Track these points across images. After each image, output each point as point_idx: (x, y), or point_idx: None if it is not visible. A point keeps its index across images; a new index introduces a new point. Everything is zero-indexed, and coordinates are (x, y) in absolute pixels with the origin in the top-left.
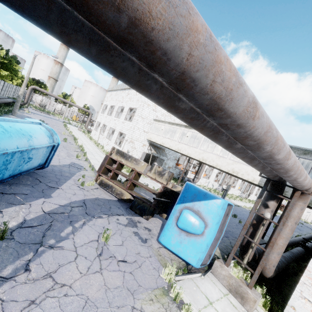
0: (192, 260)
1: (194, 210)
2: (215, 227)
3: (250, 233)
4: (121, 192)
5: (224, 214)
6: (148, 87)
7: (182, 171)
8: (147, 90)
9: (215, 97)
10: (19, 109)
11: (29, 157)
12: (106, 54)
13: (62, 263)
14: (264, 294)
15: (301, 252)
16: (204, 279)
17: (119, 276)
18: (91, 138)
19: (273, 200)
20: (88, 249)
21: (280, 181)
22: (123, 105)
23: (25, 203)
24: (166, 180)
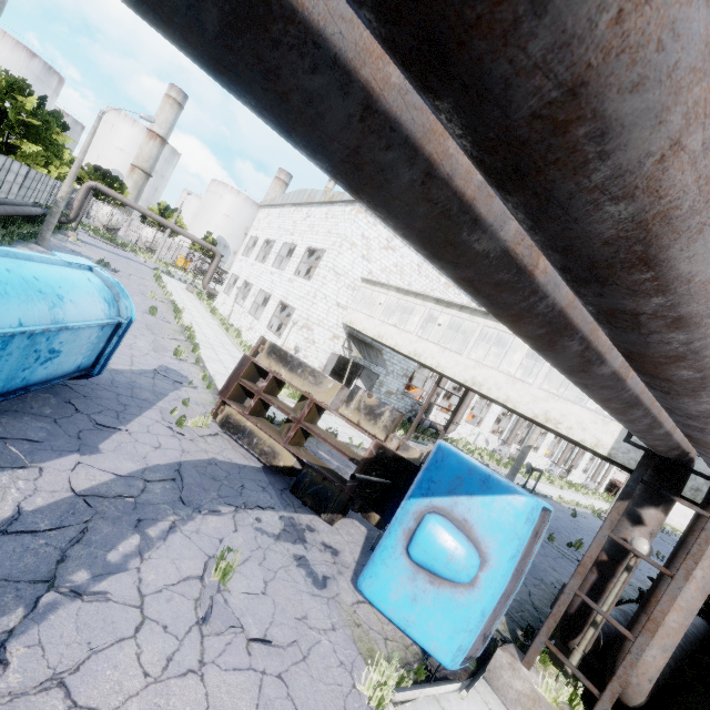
0: (442, 650)
1: (455, 519)
2: (507, 567)
3: (591, 584)
4: (273, 449)
5: (530, 534)
6: (386, 176)
7: (418, 405)
8: (381, 186)
9: (650, 214)
10: (56, 232)
11: (53, 349)
12: (254, 36)
13: (99, 644)
14: None
15: (701, 632)
16: (466, 698)
17: (248, 687)
18: (214, 310)
19: (655, 506)
20: (176, 602)
21: (679, 459)
22: (294, 241)
23: (29, 464)
24: (386, 430)
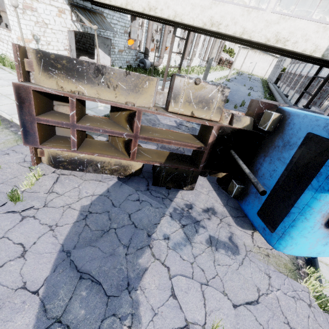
0: None
1: None
2: None
3: None
4: (120, 165)
5: None
6: None
7: (139, 53)
8: None
9: None
10: None
11: None
12: None
13: None
14: None
15: None
16: None
17: None
18: None
19: None
20: None
21: None
22: None
23: None
24: (220, 111)
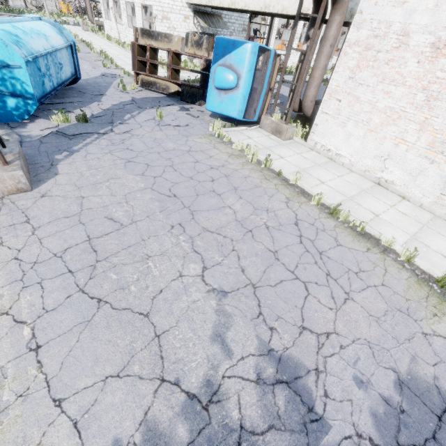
0: (234, 113)
1: (227, 66)
2: (248, 76)
3: (294, 78)
4: (166, 85)
5: (256, 60)
6: None
7: None
8: None
9: None
10: None
11: (59, 63)
12: None
13: (133, 129)
14: (303, 129)
15: None
16: (250, 130)
17: (175, 132)
18: (108, 37)
19: (314, 27)
20: (149, 123)
21: None
22: None
23: (85, 107)
24: (207, 50)
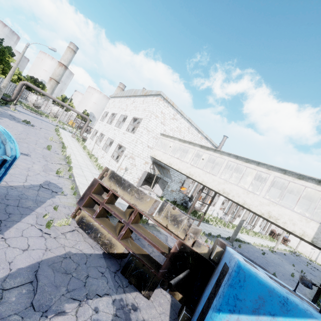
0: None
1: None
2: None
3: None
4: (110, 241)
5: None
6: None
7: (186, 196)
8: None
9: None
10: (3, 105)
11: None
12: None
13: None
14: None
15: None
16: None
17: None
18: (84, 147)
19: None
20: None
21: None
22: (126, 114)
23: None
24: (185, 232)
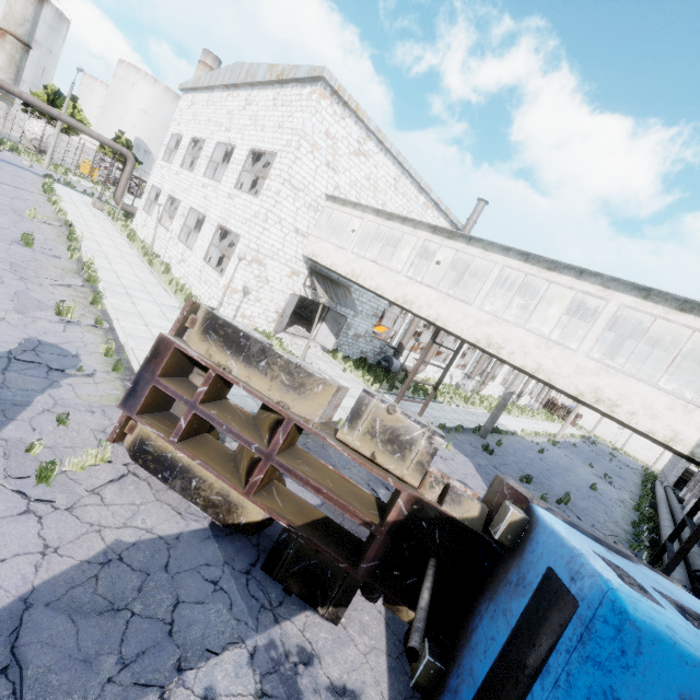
0: None
1: None
2: None
3: None
4: (226, 498)
5: None
6: None
7: (387, 346)
8: None
9: None
10: None
11: None
12: None
13: None
14: None
15: None
16: None
17: None
18: (132, 235)
19: None
20: None
21: None
22: (231, 140)
23: None
24: (422, 470)
